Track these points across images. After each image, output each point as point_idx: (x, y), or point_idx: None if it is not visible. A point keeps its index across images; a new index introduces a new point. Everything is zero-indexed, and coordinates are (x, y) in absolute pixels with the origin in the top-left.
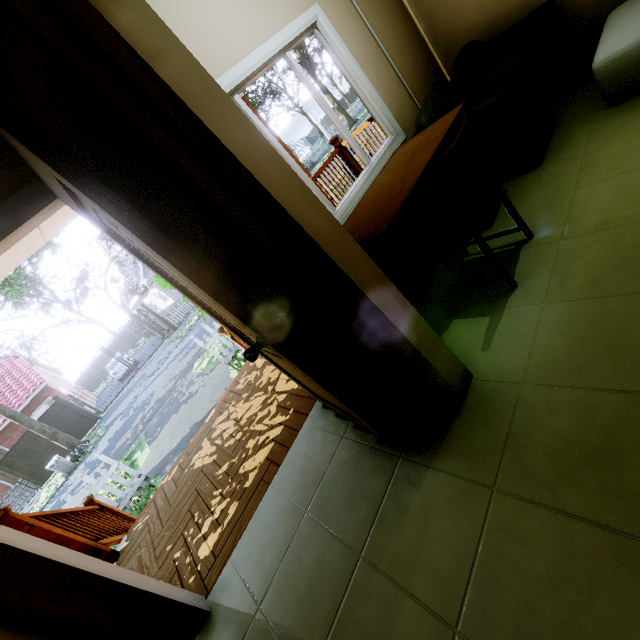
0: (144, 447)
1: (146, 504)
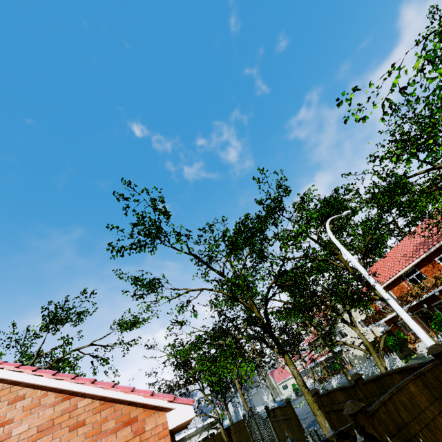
0: None
1: None
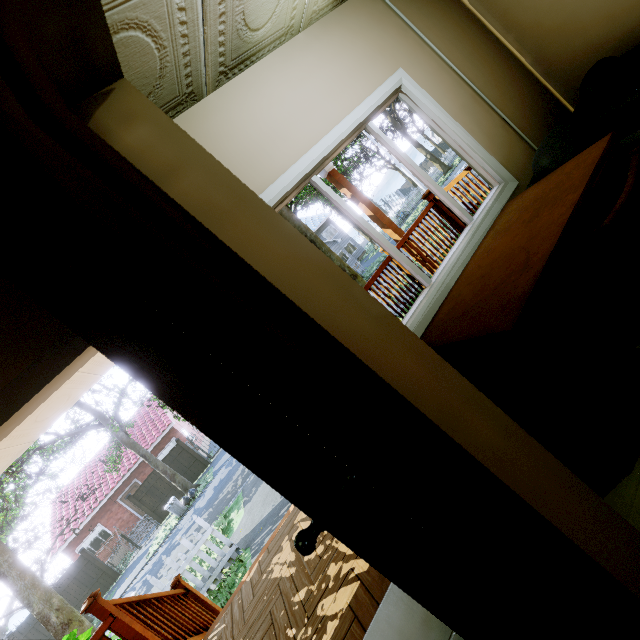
0: (240, 507)
1: (234, 582)
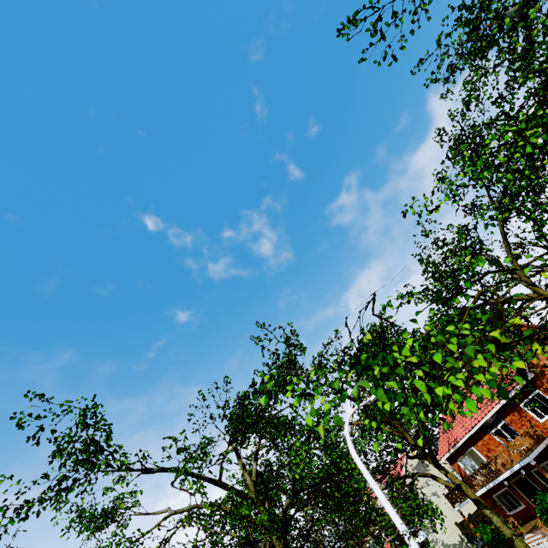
0: None
1: None
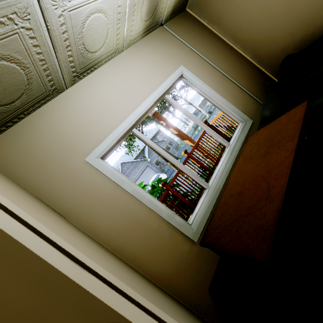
0: None
1: None
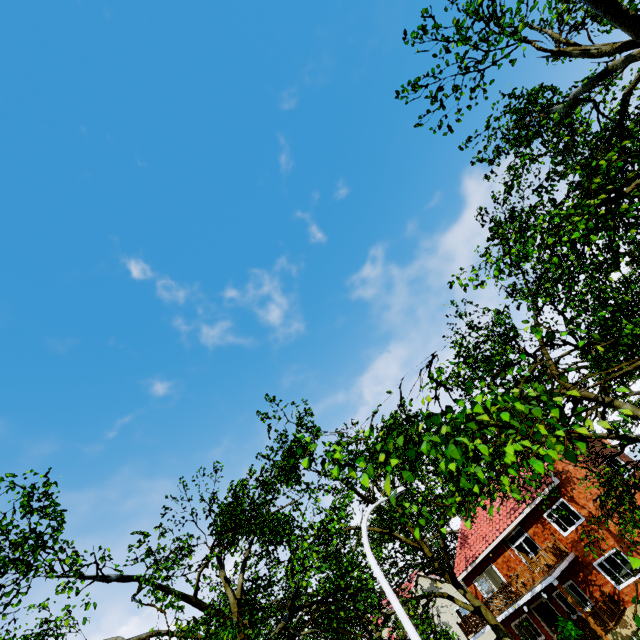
0: None
1: None
